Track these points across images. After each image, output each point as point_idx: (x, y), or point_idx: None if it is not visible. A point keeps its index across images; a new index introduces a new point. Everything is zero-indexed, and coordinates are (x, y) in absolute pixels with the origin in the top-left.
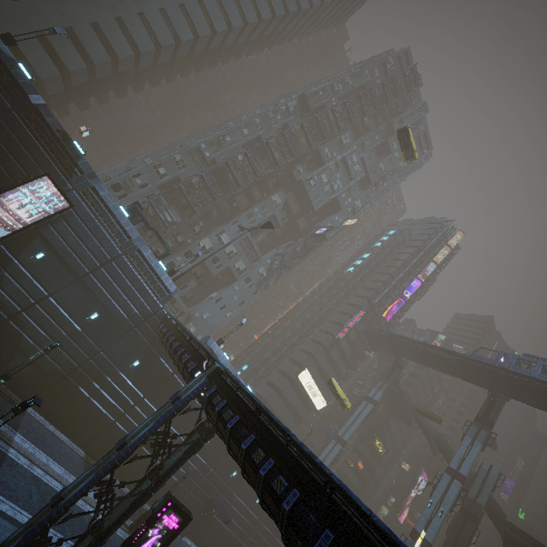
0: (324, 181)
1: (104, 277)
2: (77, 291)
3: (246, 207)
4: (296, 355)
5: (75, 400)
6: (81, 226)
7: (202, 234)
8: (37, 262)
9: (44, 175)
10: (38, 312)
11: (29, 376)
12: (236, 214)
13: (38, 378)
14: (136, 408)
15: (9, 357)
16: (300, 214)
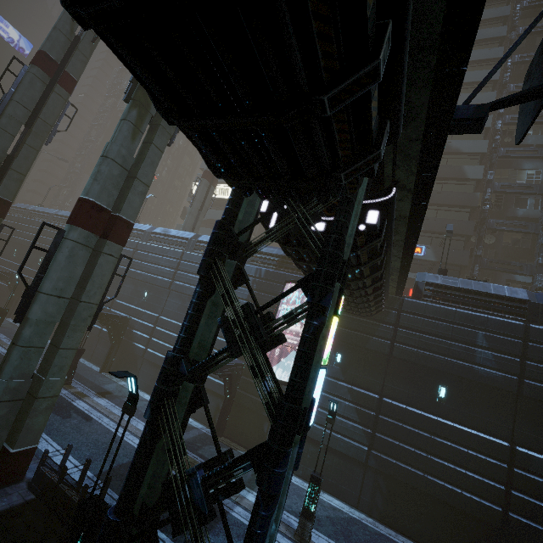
0: None
1: None
2: None
3: None
4: None
5: None
6: None
7: None
8: None
9: None
10: None
11: None
12: None
13: None
14: None
15: None
16: None
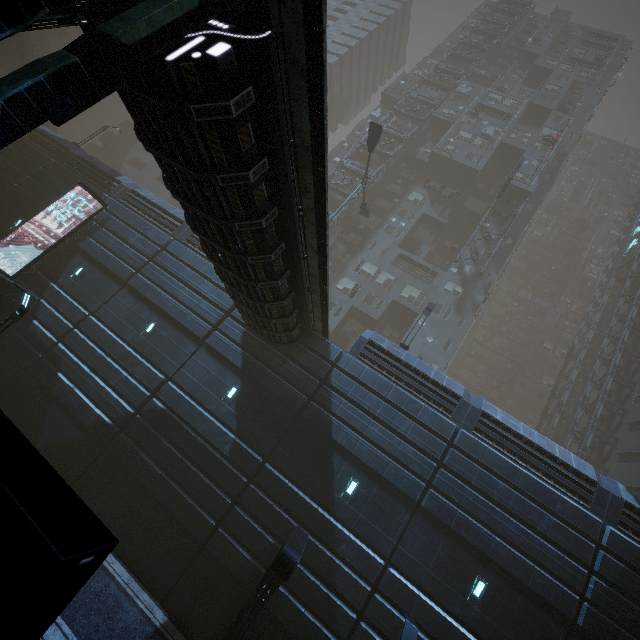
0: (467, 138)
1: (155, 272)
2: (124, 300)
3: (378, 223)
4: (636, 413)
5: (138, 482)
6: (121, 226)
7: (336, 275)
8: (77, 281)
9: (77, 191)
10: (75, 338)
11: (67, 443)
12: (368, 236)
13: (80, 444)
14: (252, 488)
15: (42, 415)
16: (463, 197)
